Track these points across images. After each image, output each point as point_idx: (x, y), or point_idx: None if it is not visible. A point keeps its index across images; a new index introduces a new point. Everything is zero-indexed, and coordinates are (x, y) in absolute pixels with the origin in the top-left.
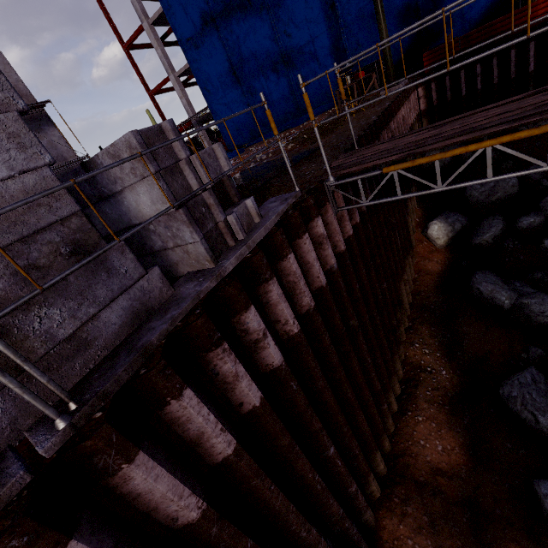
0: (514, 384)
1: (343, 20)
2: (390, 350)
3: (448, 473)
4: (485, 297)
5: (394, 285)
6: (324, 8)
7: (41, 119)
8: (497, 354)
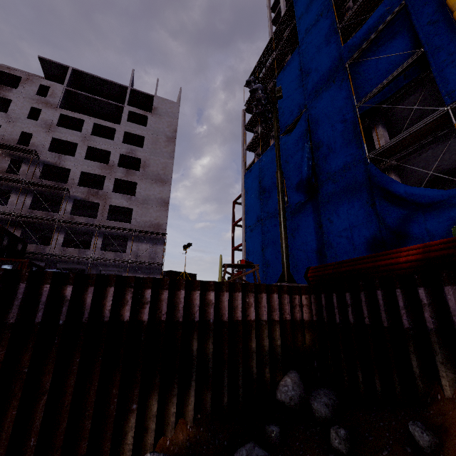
0: None
1: (326, 236)
2: None
3: None
4: None
5: None
6: (316, 226)
7: (161, 240)
8: None
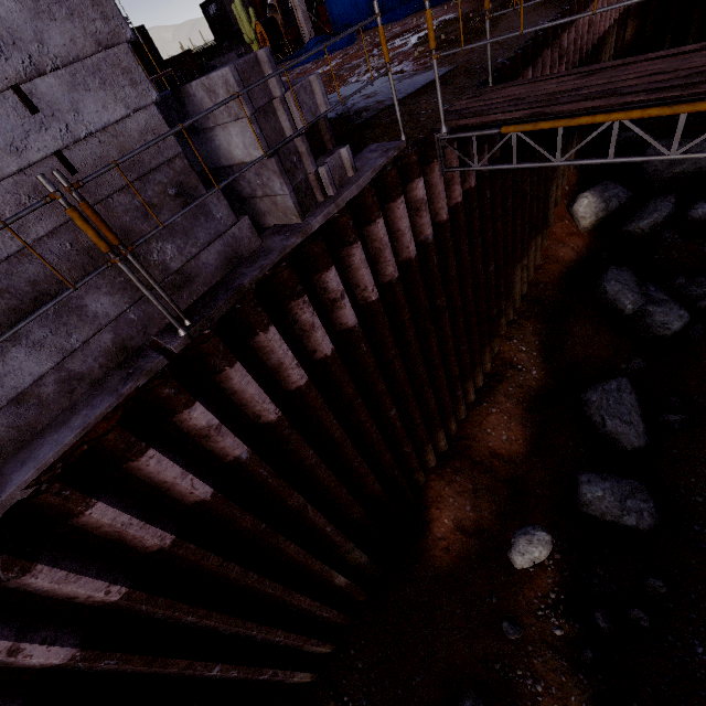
0: (597, 390)
1: None
2: (482, 341)
3: (504, 459)
4: (608, 298)
5: (506, 270)
6: None
7: None
8: (596, 361)
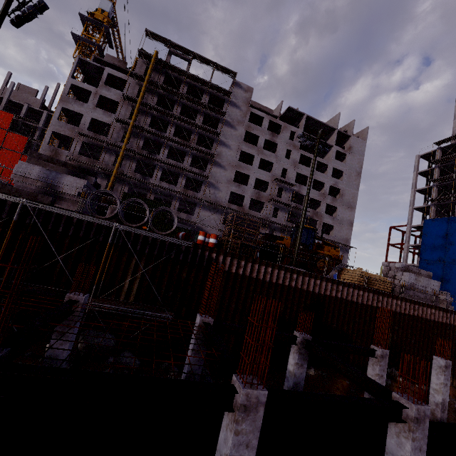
0: None
1: None
2: None
3: None
4: None
5: None
6: None
7: (347, 250)
8: None
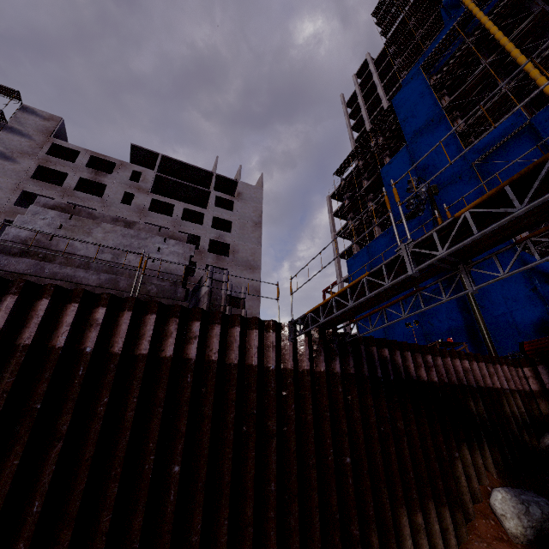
0: None
1: None
2: None
3: None
4: None
5: (380, 495)
6: (462, 312)
7: None
8: None
